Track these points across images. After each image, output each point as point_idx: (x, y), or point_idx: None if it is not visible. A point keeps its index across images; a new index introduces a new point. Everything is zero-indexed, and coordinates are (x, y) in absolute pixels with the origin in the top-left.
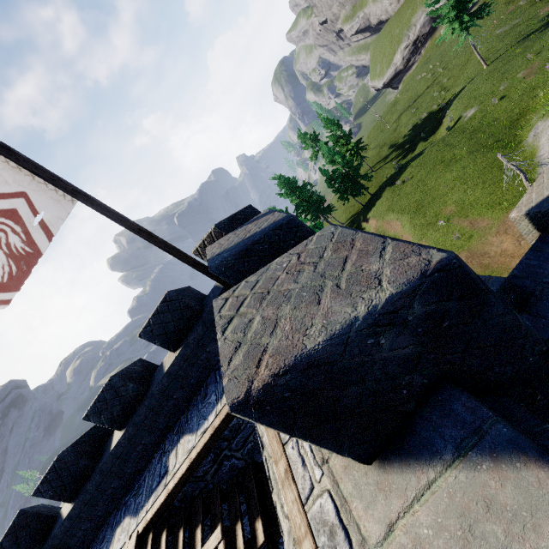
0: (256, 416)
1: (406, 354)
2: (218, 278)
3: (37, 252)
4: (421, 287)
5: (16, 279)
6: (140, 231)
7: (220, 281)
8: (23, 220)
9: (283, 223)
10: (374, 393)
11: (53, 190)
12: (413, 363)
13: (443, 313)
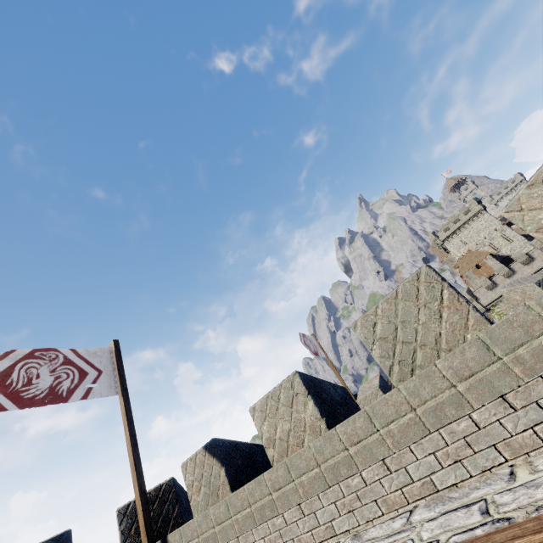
0: (302, 376)
1: (338, 399)
2: (149, 523)
3: (66, 398)
4: (339, 386)
5: (33, 401)
6: (134, 435)
7: (148, 529)
8: (85, 380)
9: (259, 444)
10: (330, 402)
11: (115, 381)
12: (340, 403)
13: (346, 398)
